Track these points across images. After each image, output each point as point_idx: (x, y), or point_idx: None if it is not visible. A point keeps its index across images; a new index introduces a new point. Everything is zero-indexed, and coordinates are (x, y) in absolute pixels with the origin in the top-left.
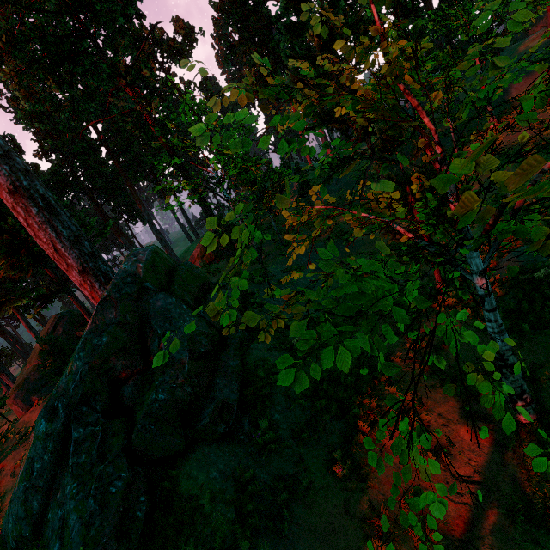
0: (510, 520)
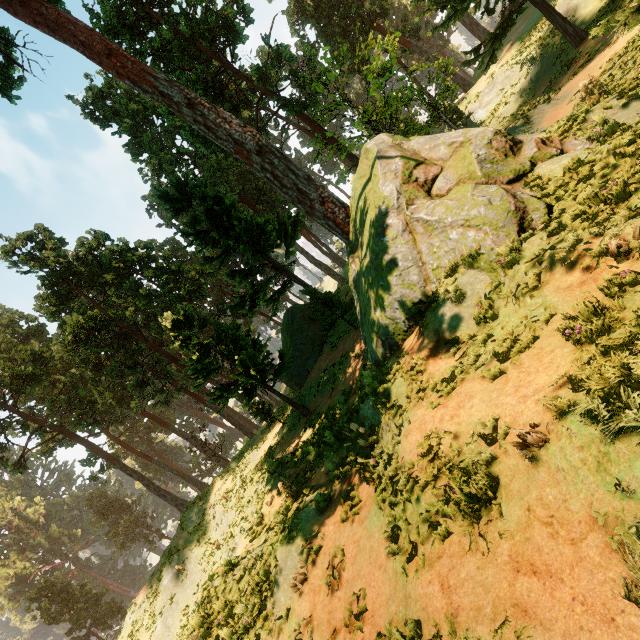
0: None
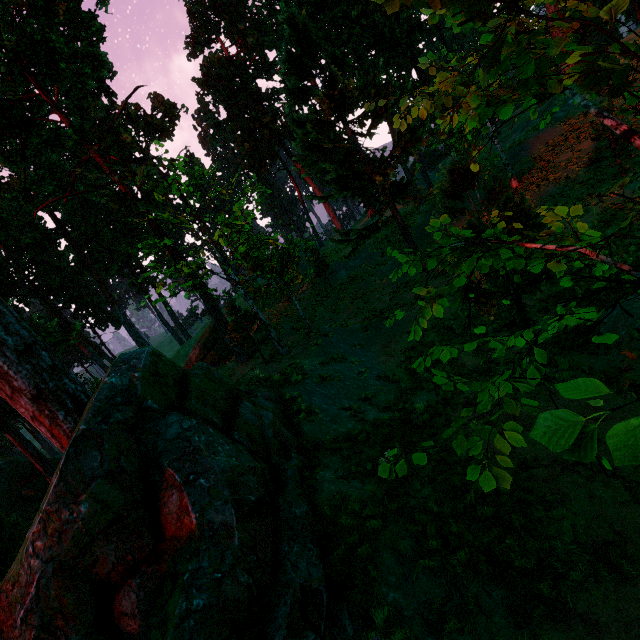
0: None
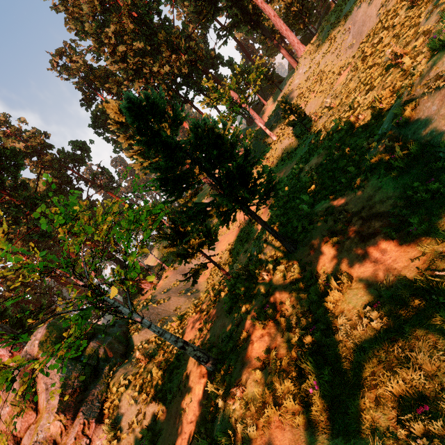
0: (193, 440)
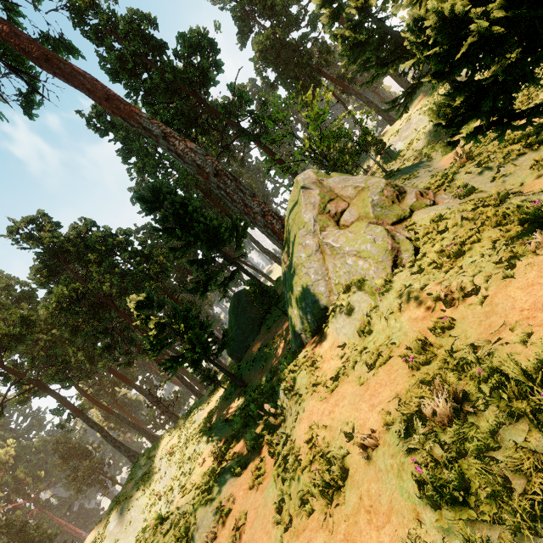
0: None
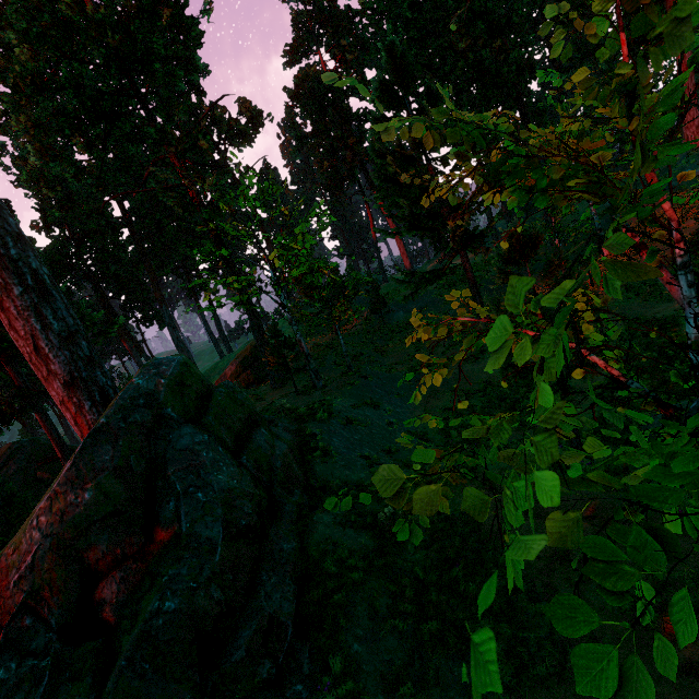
0: None
